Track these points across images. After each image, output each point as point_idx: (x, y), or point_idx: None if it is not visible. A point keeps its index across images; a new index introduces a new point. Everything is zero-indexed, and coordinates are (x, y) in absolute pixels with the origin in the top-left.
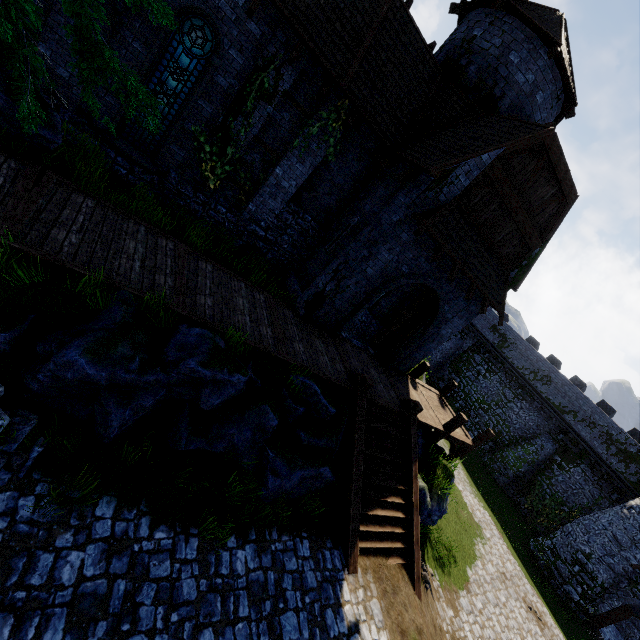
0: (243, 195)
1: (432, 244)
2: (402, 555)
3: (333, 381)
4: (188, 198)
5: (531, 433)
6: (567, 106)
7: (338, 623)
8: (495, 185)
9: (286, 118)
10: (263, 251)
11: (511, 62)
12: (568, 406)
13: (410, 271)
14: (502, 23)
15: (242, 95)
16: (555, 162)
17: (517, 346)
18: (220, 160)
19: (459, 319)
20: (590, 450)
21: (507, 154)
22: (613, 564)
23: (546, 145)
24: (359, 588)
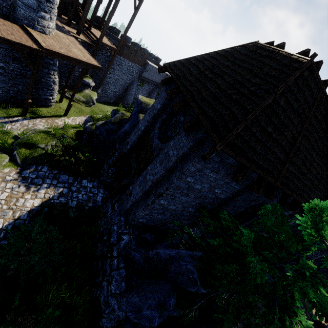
0: None
1: None
2: None
3: None
4: None
5: None
6: None
7: None
8: None
9: None
10: None
11: None
12: None
13: None
14: None
15: None
16: None
17: None
18: None
19: None
20: None
21: None
22: None
23: None
24: None
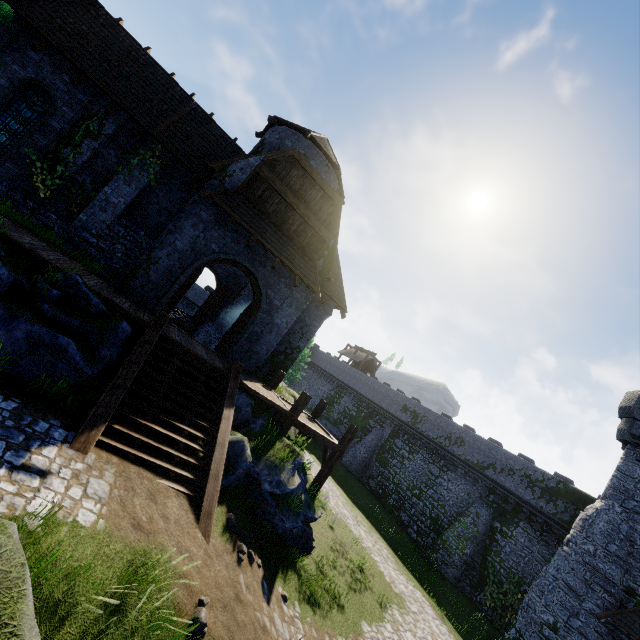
0: (76, 208)
1: (233, 226)
2: (190, 489)
3: (119, 305)
4: (17, 202)
5: (465, 505)
6: (336, 171)
7: (7, 454)
8: (269, 182)
9: (112, 154)
10: (96, 257)
11: (287, 145)
12: (485, 460)
13: (221, 250)
14: (278, 130)
15: (72, 133)
16: (310, 171)
17: (427, 418)
18: (50, 174)
19: (289, 307)
20: (520, 501)
21: (269, 161)
22: (582, 627)
23: (296, 158)
24: (79, 462)
